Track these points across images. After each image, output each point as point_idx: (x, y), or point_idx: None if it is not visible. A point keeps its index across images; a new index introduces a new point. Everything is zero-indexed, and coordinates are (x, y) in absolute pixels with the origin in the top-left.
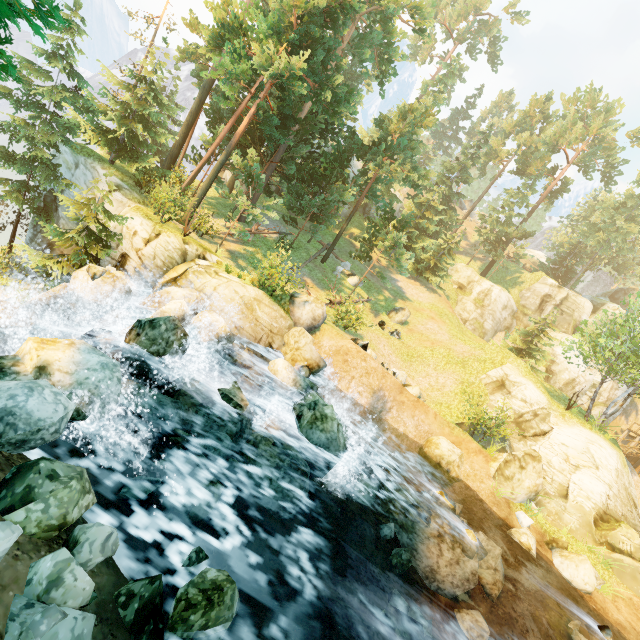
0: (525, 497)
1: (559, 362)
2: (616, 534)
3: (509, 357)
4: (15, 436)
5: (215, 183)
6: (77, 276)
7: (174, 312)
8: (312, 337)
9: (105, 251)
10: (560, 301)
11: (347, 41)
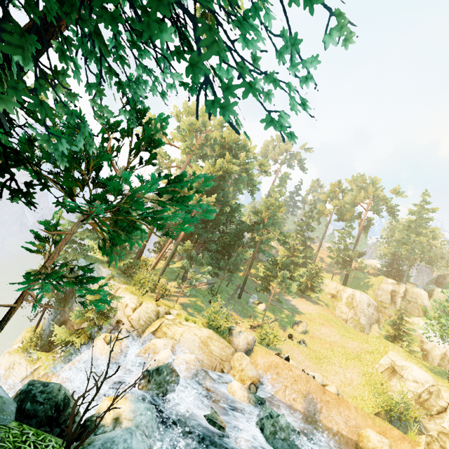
0: None
1: (426, 341)
2: None
3: (388, 345)
4: None
5: None
6: (97, 344)
7: (165, 359)
8: (249, 358)
9: (106, 321)
10: (403, 293)
11: (230, 182)
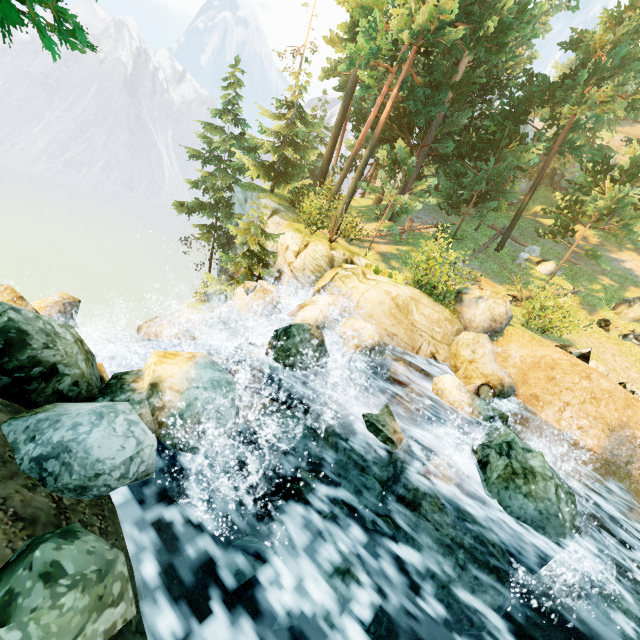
0: None
1: None
2: None
3: None
4: (71, 481)
5: (367, 195)
6: (236, 293)
7: (313, 320)
8: (492, 345)
9: (265, 270)
10: None
11: None
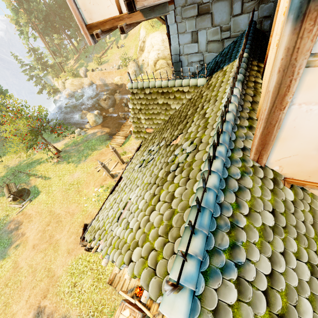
0: (133, 76)
1: None
2: (156, 66)
3: None
4: None
5: None
6: None
7: (58, 98)
8: (87, 78)
9: (60, 93)
10: None
11: None
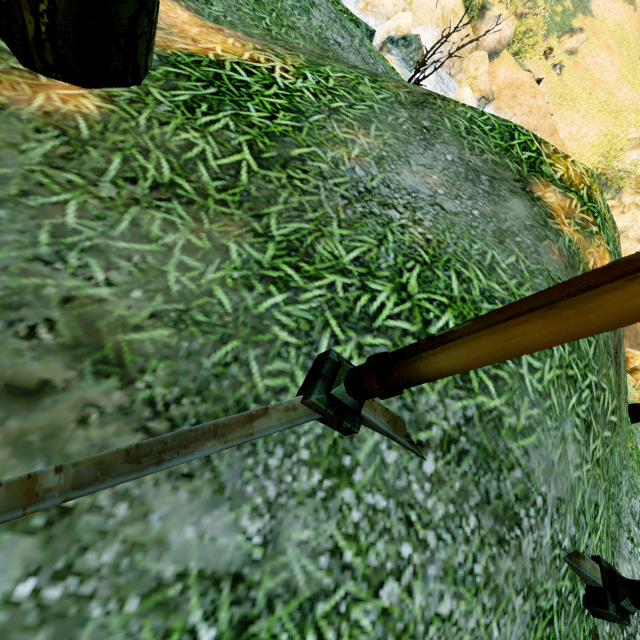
0: None
1: None
2: None
3: None
4: None
5: None
6: None
7: (406, 28)
8: (488, 65)
9: None
10: None
11: None
